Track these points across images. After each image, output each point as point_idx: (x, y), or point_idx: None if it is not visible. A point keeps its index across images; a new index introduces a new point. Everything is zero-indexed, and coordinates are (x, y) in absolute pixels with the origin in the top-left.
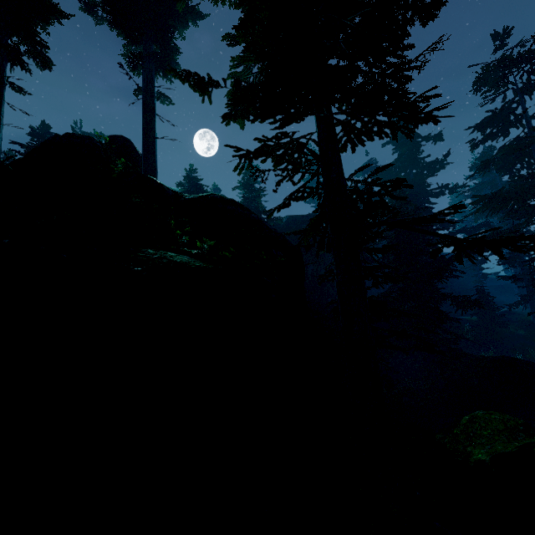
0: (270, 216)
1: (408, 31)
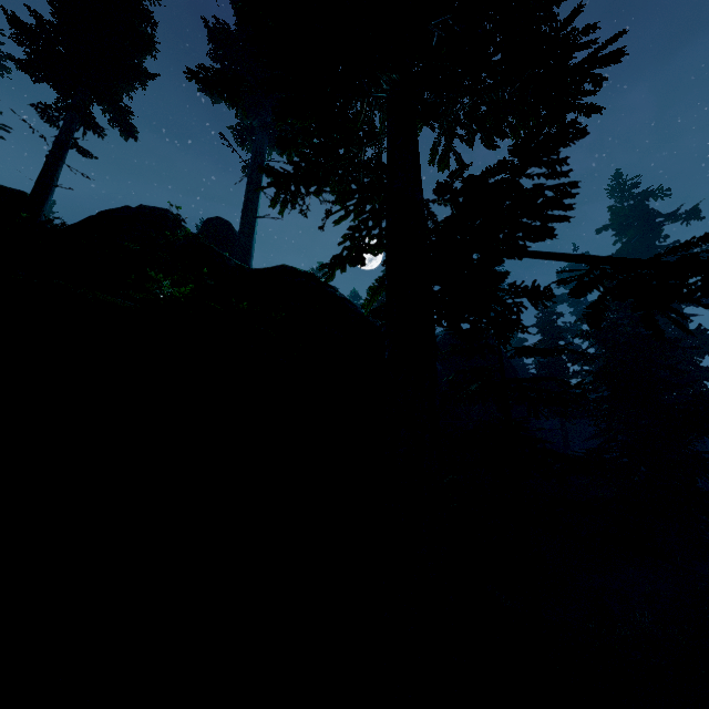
0: (331, 279)
1: None
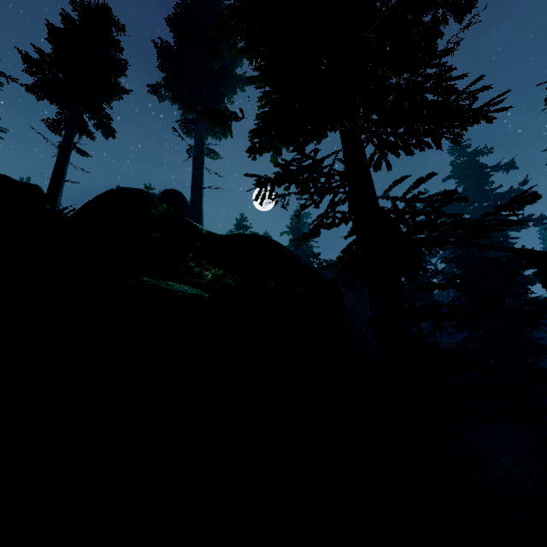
0: (297, 247)
1: (441, 32)
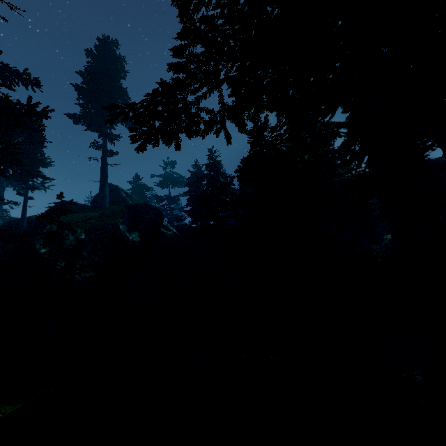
0: None
1: None
